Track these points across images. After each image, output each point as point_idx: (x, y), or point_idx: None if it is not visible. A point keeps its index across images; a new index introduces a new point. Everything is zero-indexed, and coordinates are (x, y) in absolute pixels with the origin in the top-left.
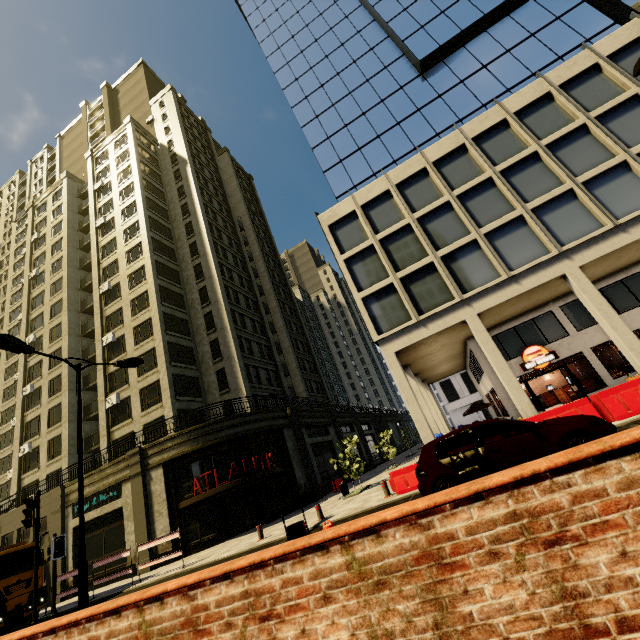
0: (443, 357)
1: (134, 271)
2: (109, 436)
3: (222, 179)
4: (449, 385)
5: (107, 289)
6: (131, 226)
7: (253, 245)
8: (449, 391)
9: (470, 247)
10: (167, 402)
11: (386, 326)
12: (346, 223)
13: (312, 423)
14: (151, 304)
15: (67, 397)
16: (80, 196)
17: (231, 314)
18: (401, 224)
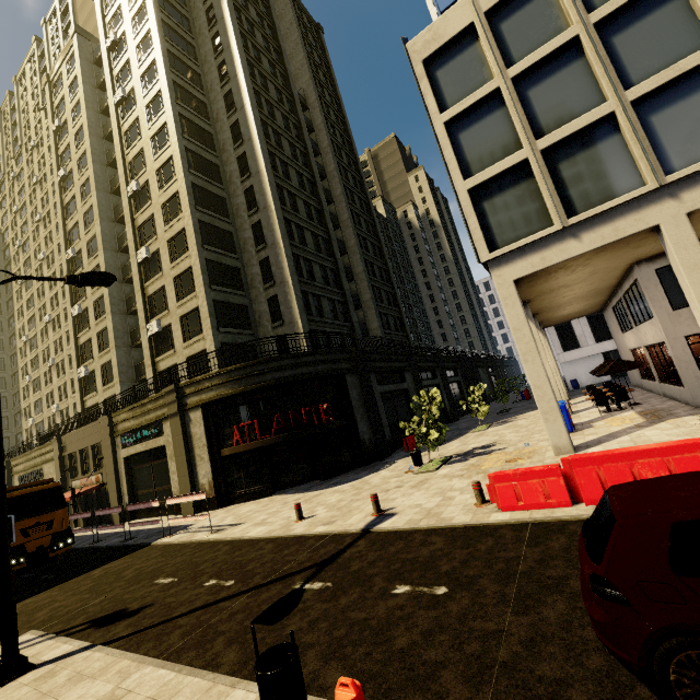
0: (582, 292)
1: (162, 164)
2: (154, 367)
3: (276, 25)
4: (568, 330)
5: (135, 190)
6: (154, 99)
7: (320, 132)
8: (566, 337)
9: None
10: (208, 334)
11: (505, 237)
12: (454, 53)
13: (384, 368)
14: (183, 209)
15: (111, 321)
16: (96, 62)
17: (286, 225)
18: (560, 40)
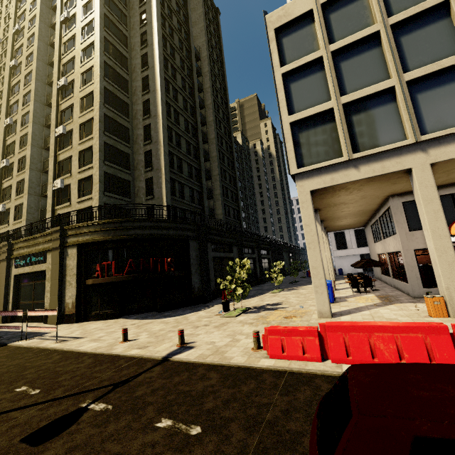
0: (354, 210)
1: (86, 70)
2: (53, 212)
3: None
4: (342, 236)
5: (63, 84)
6: (88, 23)
7: (205, 77)
8: (340, 241)
9: (454, 73)
10: (96, 195)
11: (309, 160)
12: (297, 28)
13: (219, 241)
14: (94, 103)
15: (28, 174)
16: None
17: (168, 131)
18: (367, 31)
